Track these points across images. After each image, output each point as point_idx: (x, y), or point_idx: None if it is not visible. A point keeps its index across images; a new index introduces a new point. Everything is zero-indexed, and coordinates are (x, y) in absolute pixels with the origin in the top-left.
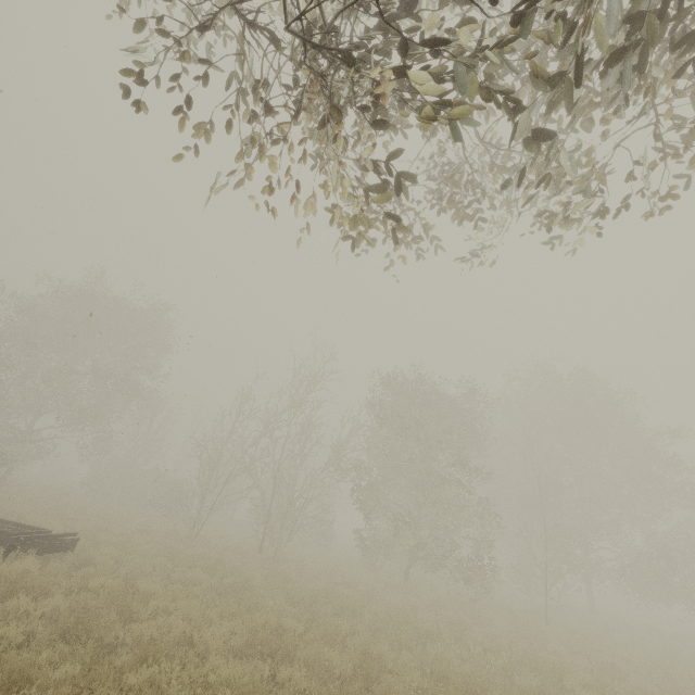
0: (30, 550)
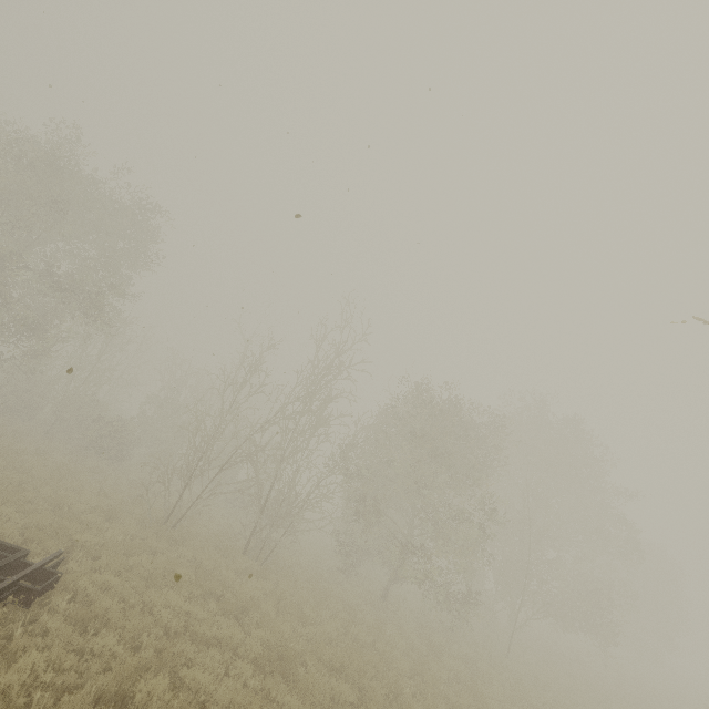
0: (10, 598)
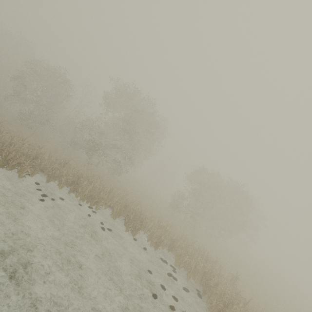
0: None
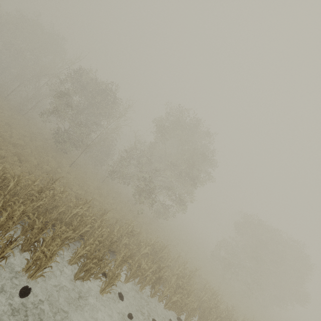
0: None
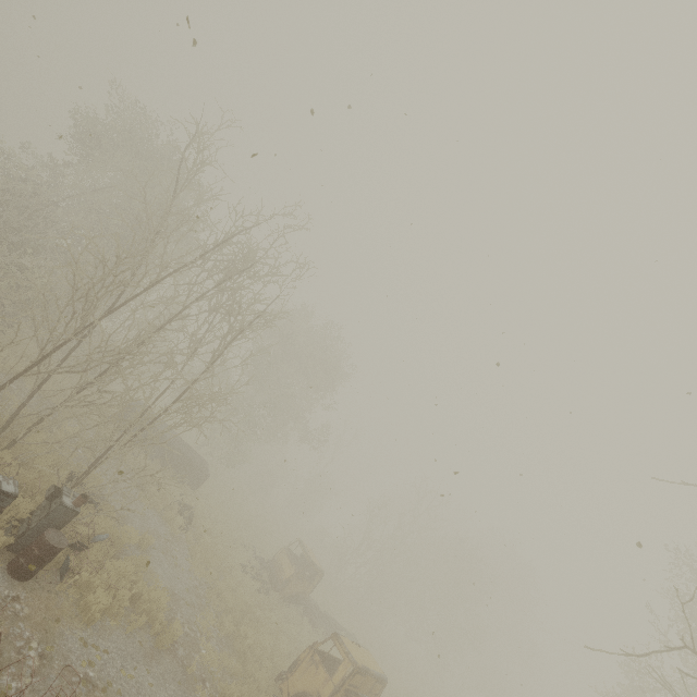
0: None
